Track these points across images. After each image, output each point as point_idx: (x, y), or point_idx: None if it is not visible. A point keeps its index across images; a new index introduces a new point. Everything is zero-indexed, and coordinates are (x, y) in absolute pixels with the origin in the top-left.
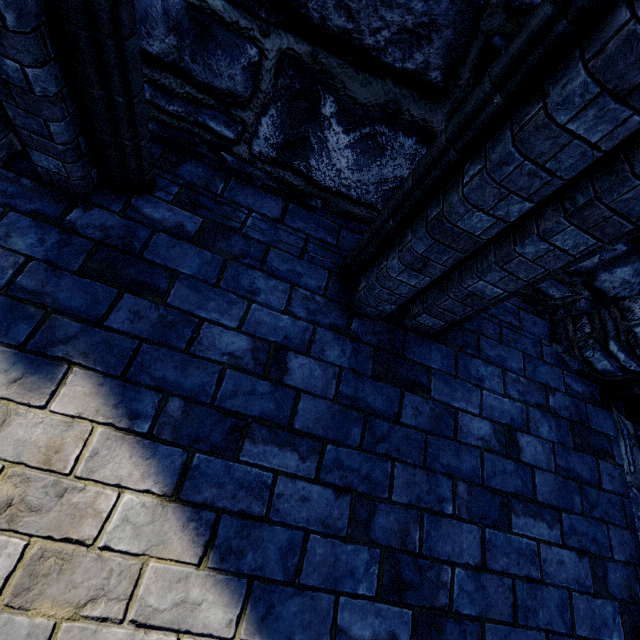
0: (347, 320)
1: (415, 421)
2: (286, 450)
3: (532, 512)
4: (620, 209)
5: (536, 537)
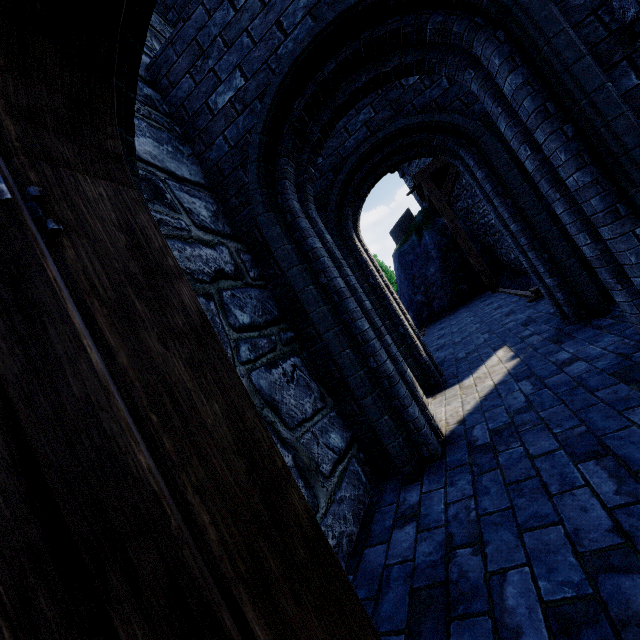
0: (636, 351)
1: (603, 395)
2: (531, 385)
3: (615, 473)
4: (591, 214)
5: (590, 482)
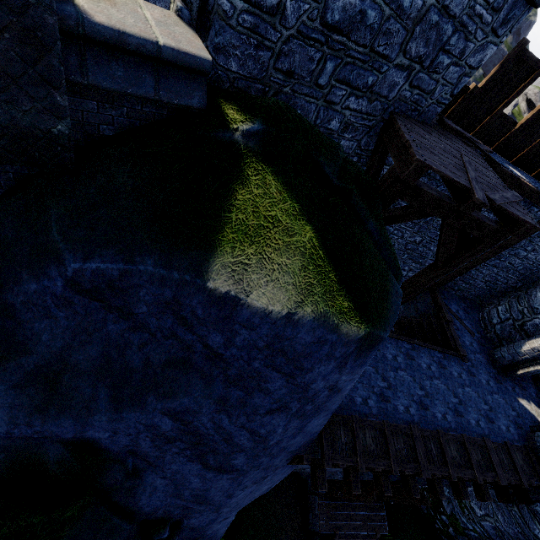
0: (537, 388)
1: None
2: None
3: None
4: None
5: None
